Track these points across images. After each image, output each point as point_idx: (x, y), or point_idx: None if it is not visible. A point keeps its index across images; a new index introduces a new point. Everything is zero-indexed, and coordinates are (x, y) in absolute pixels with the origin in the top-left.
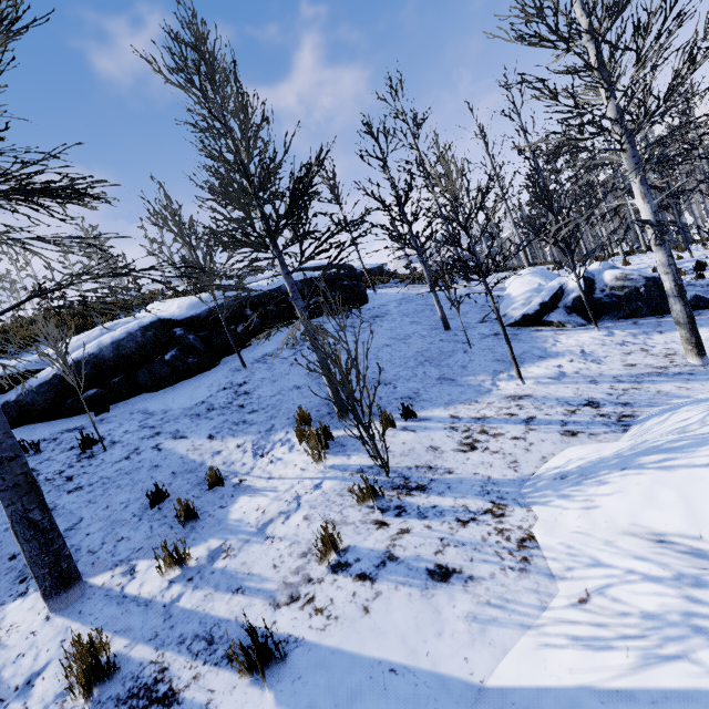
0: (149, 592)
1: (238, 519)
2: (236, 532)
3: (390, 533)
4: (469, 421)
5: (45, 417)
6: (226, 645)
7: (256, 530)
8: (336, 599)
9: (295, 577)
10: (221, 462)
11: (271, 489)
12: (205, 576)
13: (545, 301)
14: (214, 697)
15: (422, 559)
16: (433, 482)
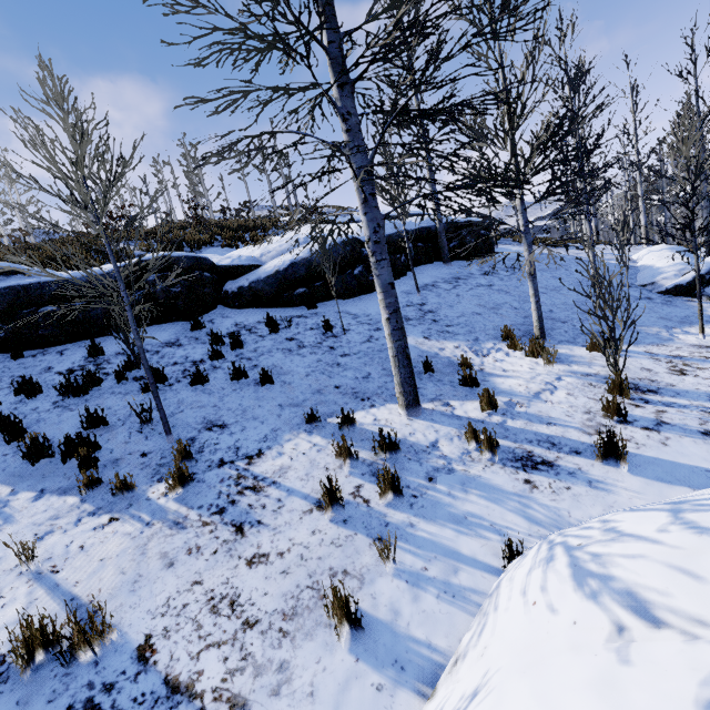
0: (476, 416)
1: (508, 388)
2: (515, 395)
3: (650, 411)
4: (666, 357)
5: (268, 304)
6: (567, 447)
7: (531, 396)
8: (635, 437)
9: (590, 423)
10: (451, 355)
11: (515, 376)
12: (514, 414)
13: (702, 275)
14: (581, 467)
15: (691, 426)
16: (661, 389)
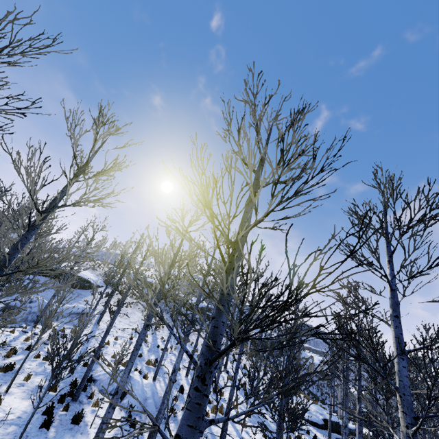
0: None
1: None
2: None
3: None
4: None
5: None
6: None
7: None
8: None
9: None
10: None
11: None
12: None
13: None
14: None
15: None
16: None
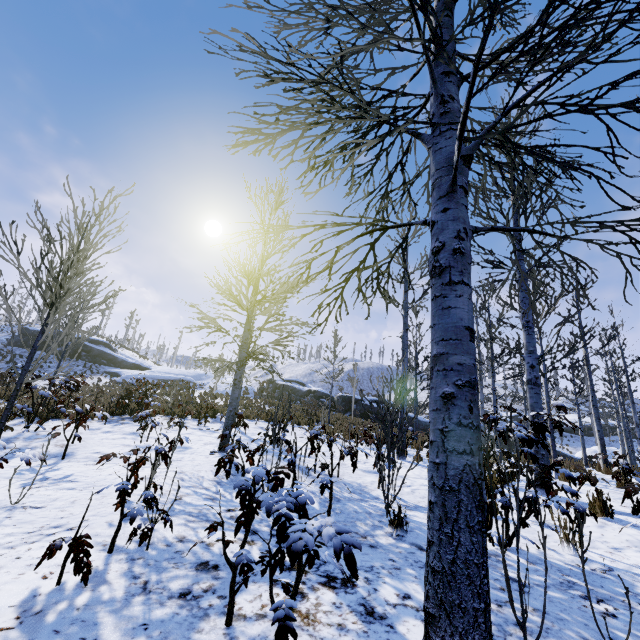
0: None
1: None
2: None
3: None
4: None
5: (568, 432)
6: None
7: None
8: None
9: None
10: None
11: None
12: None
13: None
14: None
15: None
16: None
